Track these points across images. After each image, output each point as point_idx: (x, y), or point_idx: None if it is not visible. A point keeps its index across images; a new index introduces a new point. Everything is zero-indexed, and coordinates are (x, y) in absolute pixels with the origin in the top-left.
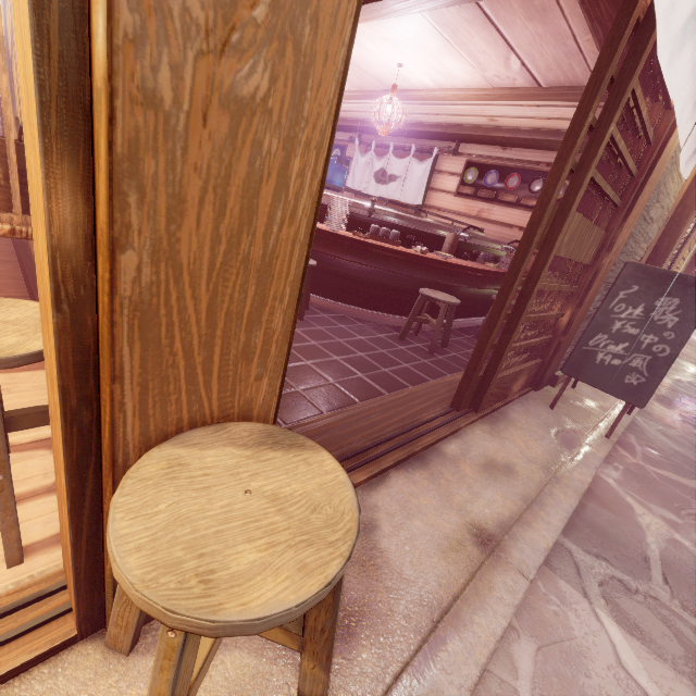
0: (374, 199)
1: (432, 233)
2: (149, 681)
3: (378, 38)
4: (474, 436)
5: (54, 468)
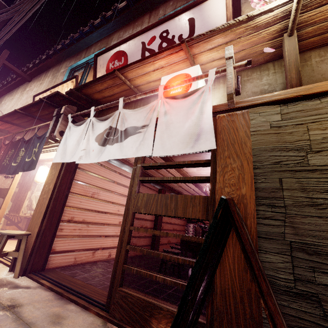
0: (196, 219)
1: None
2: (3, 273)
3: (197, 170)
4: (86, 315)
5: None
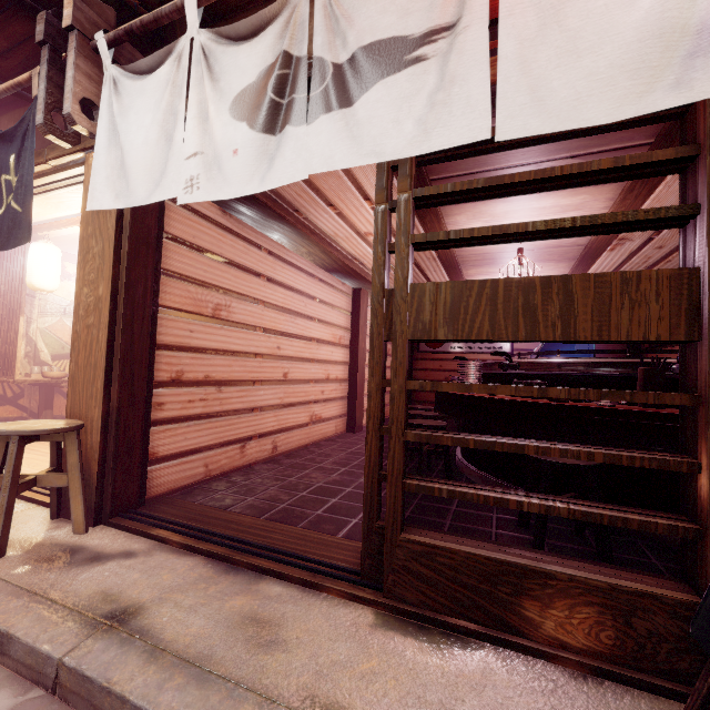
0: (492, 352)
1: (611, 375)
2: (38, 525)
3: None
4: (324, 606)
5: None
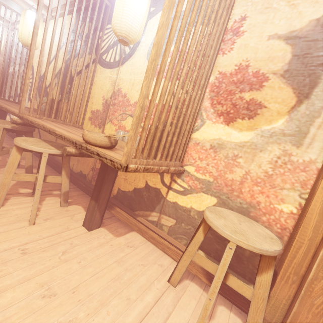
0: None
1: None
2: None
3: None
4: None
5: (305, 293)
